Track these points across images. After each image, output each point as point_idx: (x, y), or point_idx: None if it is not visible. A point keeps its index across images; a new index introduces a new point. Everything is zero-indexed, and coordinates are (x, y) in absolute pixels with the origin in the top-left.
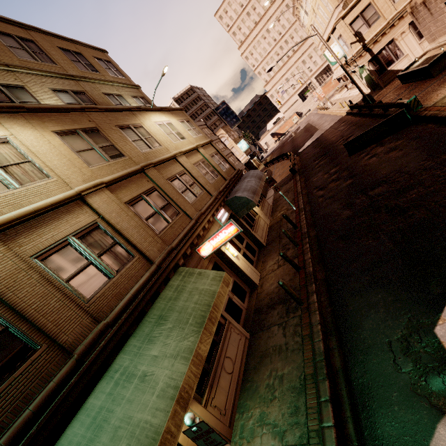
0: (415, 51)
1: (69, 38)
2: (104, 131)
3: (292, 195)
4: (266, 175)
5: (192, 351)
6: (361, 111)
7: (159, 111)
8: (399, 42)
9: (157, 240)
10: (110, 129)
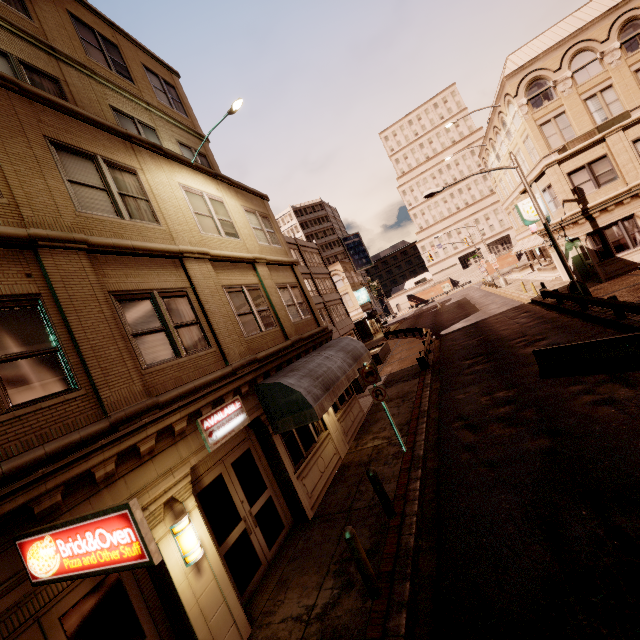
0: None
1: (109, 19)
2: None
3: (408, 411)
4: (379, 351)
5: None
6: (561, 304)
7: (208, 175)
8: None
9: None
10: (14, 132)
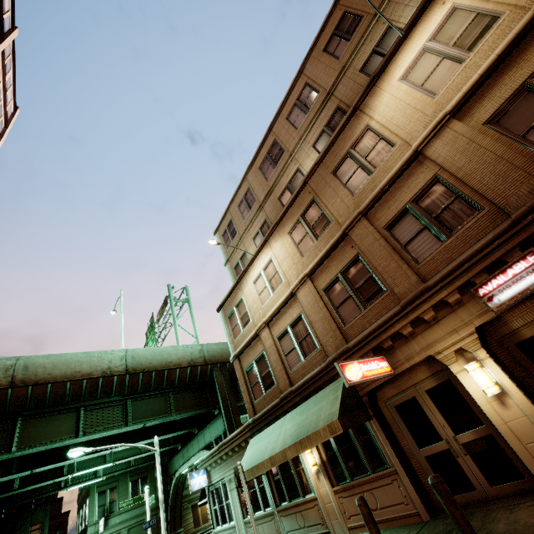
0: None
1: (333, 4)
2: (319, 196)
3: None
4: None
5: (284, 447)
6: None
7: (425, 9)
8: None
9: (337, 335)
10: (325, 187)
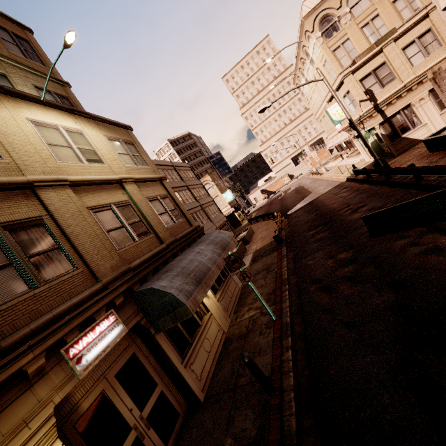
0: (436, 121)
1: None
2: None
3: (273, 280)
4: (245, 234)
5: None
6: (370, 177)
7: (64, 110)
8: (417, 109)
9: None
10: None
